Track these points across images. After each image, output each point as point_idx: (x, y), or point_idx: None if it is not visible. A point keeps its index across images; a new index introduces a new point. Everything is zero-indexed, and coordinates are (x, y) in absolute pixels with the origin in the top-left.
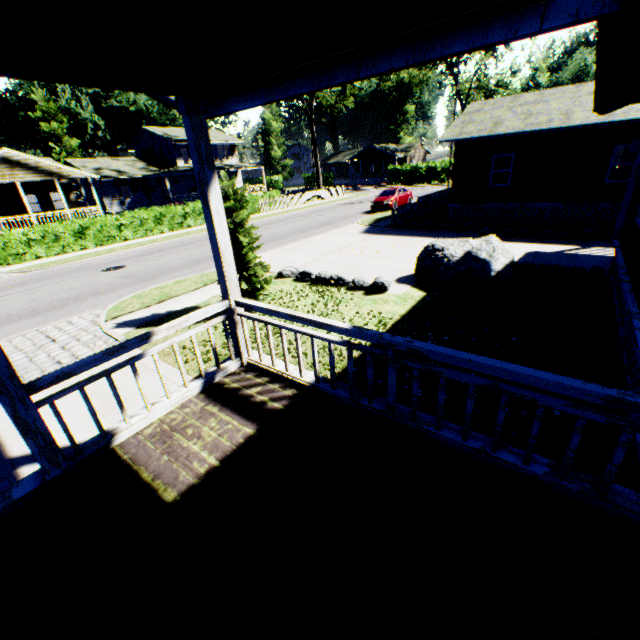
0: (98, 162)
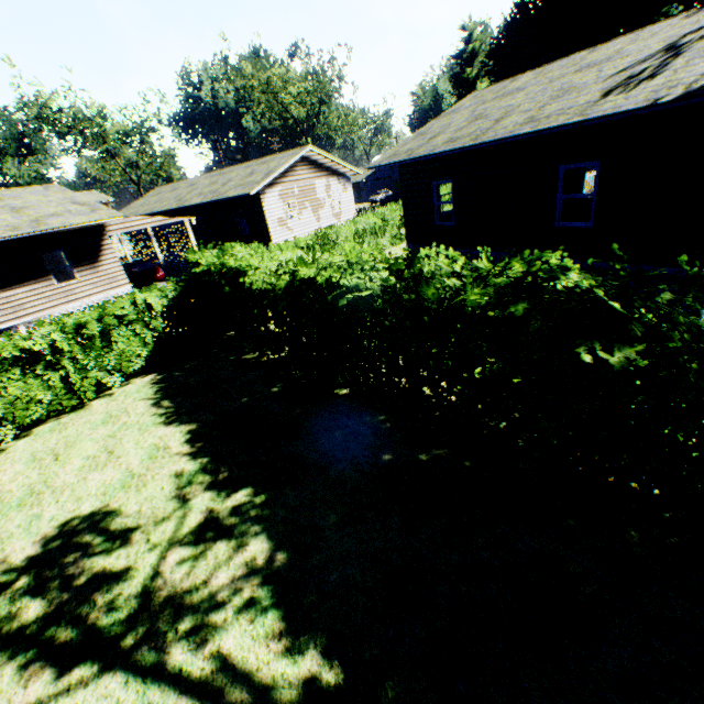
0: None
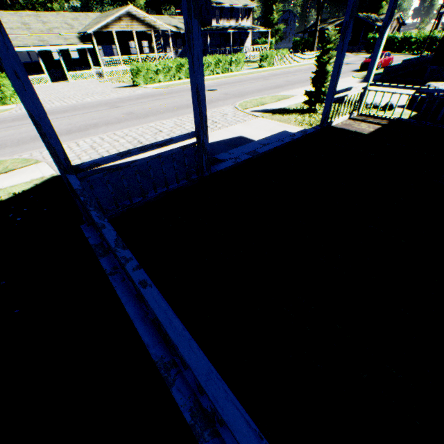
0: (163, 19)
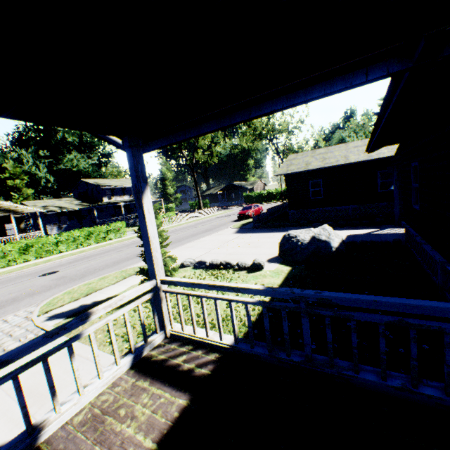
0: (46, 202)
